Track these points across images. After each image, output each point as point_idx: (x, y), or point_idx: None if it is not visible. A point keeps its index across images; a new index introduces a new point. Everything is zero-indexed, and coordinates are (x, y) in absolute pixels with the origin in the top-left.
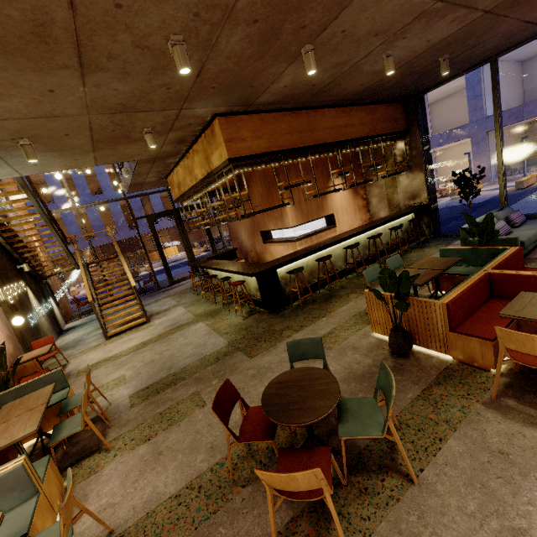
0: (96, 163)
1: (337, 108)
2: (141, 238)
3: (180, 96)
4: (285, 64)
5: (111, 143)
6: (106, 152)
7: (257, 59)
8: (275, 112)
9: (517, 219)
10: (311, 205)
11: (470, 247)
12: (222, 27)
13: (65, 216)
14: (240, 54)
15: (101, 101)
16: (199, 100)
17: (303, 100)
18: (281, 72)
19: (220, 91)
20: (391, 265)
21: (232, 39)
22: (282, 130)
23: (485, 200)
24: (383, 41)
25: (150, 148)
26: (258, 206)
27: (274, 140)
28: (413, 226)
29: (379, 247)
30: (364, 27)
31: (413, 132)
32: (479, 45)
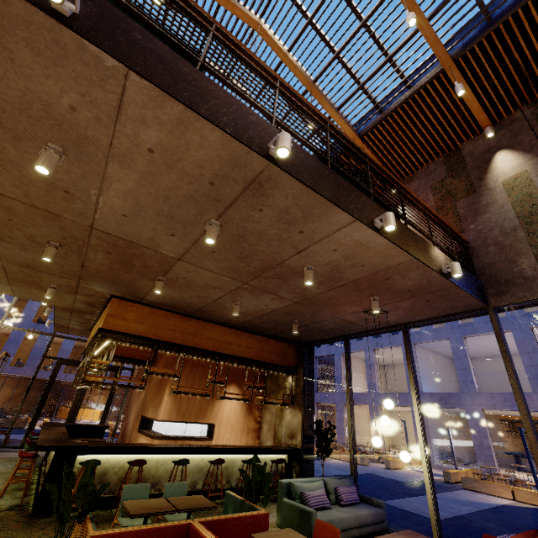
0: (14, 294)
1: (229, 328)
2: (35, 377)
3: (75, 274)
4: (152, 282)
5: (25, 284)
6: (22, 289)
7: (126, 272)
8: (168, 311)
9: (344, 494)
10: (193, 405)
11: (241, 498)
12: (87, 248)
13: (15, 333)
14: (110, 265)
15: (10, 257)
16: (92, 281)
17: (190, 311)
18: (153, 286)
19: (107, 281)
20: (169, 492)
21: (99, 256)
22: (167, 325)
23: (409, 480)
24: (225, 293)
25: (47, 297)
26: (103, 377)
27: (155, 330)
28: (285, 471)
29: (231, 482)
30: (199, 280)
31: (299, 372)
32: (321, 323)
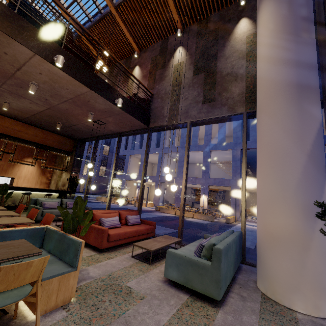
0: None
1: (18, 121)
2: None
3: None
4: None
5: None
6: None
7: None
8: None
9: (70, 205)
10: None
11: None
12: None
13: None
14: None
15: None
16: None
17: None
18: None
19: None
20: None
21: None
22: None
23: None
24: None
25: None
26: None
27: None
28: None
29: (16, 203)
30: None
31: (73, 154)
32: (76, 126)
